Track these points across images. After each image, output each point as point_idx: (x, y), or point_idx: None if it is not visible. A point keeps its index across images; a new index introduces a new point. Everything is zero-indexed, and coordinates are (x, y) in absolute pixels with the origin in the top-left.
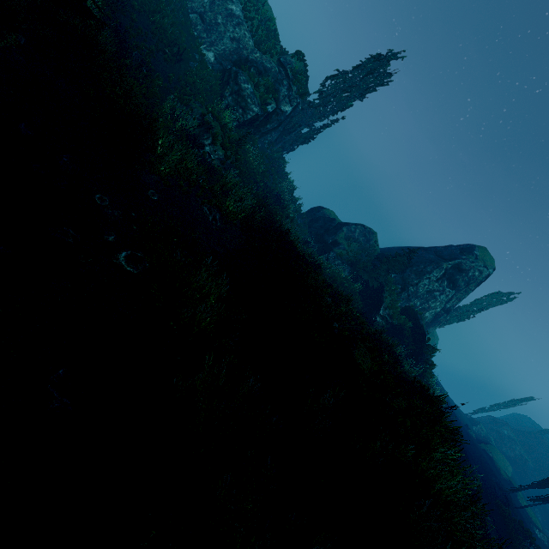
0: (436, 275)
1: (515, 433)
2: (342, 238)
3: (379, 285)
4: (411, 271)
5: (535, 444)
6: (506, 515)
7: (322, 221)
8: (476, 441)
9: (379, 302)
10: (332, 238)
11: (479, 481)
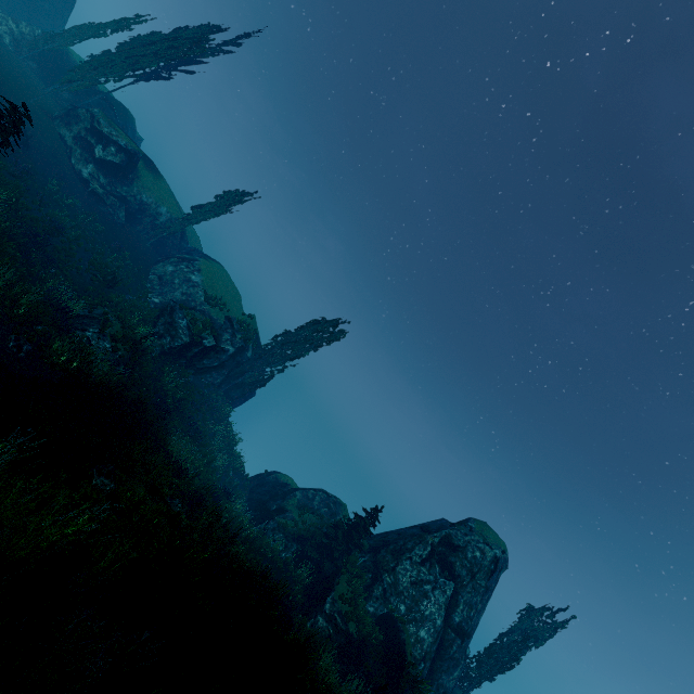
0: (419, 553)
1: None
2: (294, 505)
3: (336, 569)
4: (387, 550)
5: None
6: None
7: (270, 485)
8: None
9: (327, 591)
10: (277, 504)
11: None
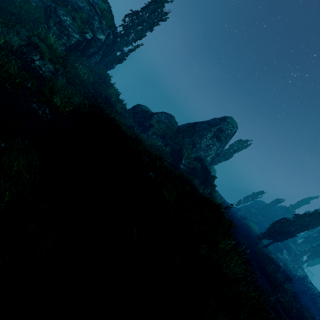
0: (209, 136)
1: (257, 210)
2: (154, 121)
3: (180, 146)
4: (196, 136)
5: (266, 213)
6: (259, 253)
7: (140, 113)
8: (240, 219)
9: (181, 156)
10: (148, 123)
11: (245, 240)
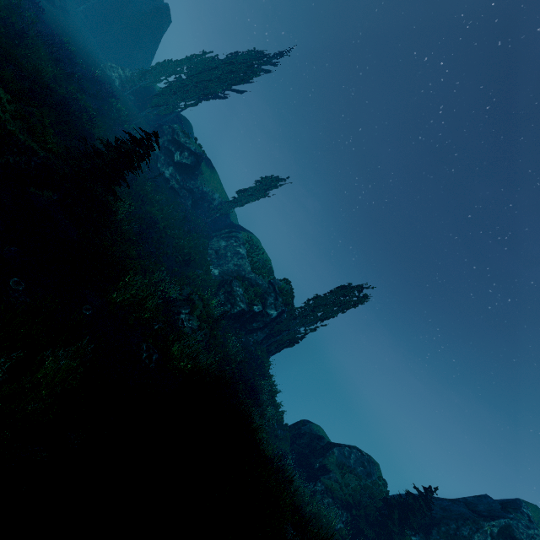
0: None
1: None
2: (333, 462)
3: None
4: (439, 533)
5: None
6: None
7: (307, 437)
8: None
9: None
10: (319, 461)
11: None
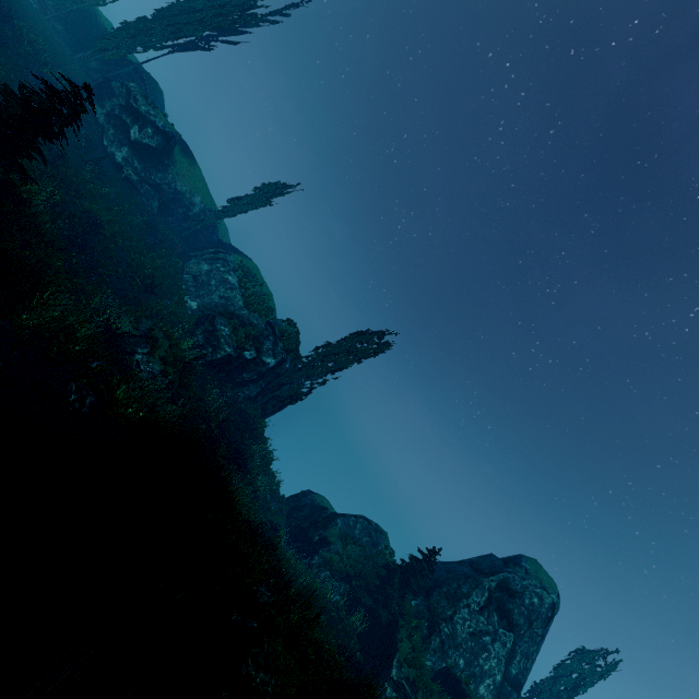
0: (477, 600)
1: None
2: (336, 534)
3: (391, 617)
4: (440, 594)
5: None
6: None
7: (308, 509)
8: None
9: (390, 650)
10: (319, 534)
11: None
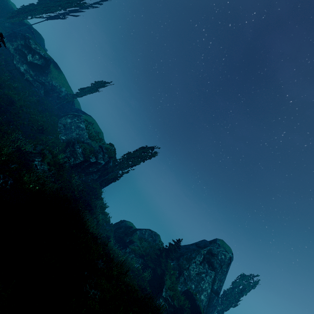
0: (198, 259)
1: None
2: (136, 238)
3: (162, 271)
4: (183, 258)
5: None
6: None
7: (123, 228)
8: None
9: (162, 285)
10: (129, 238)
11: None
